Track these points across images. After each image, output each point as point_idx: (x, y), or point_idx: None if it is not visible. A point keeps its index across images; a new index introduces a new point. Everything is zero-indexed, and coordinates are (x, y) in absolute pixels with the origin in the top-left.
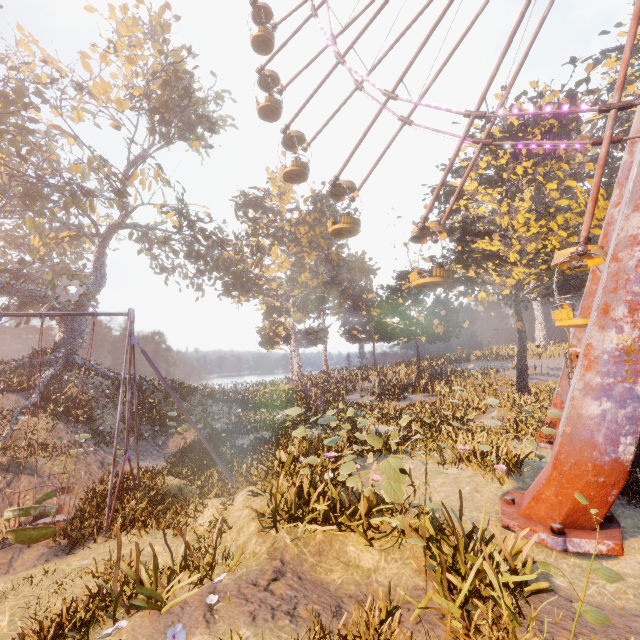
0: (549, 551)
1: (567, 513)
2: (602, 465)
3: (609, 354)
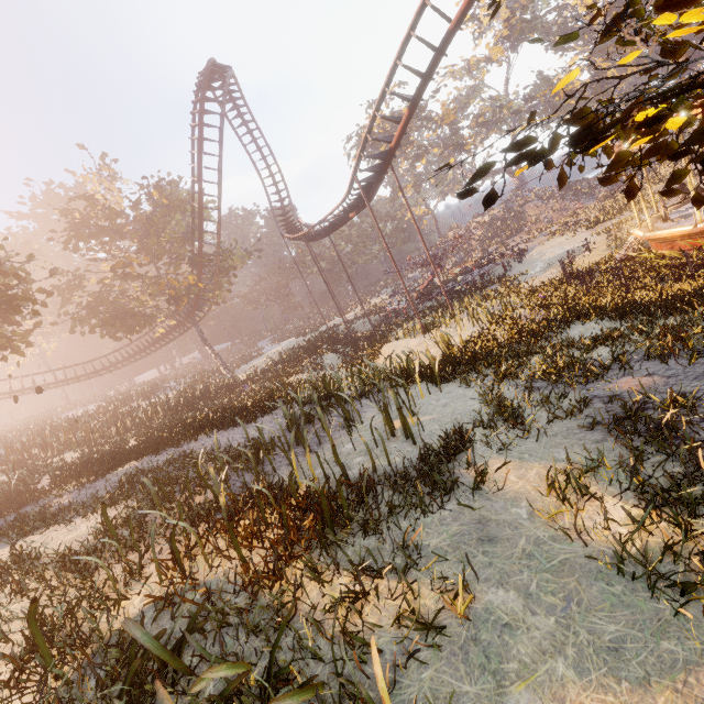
0: None
1: None
2: None
3: None
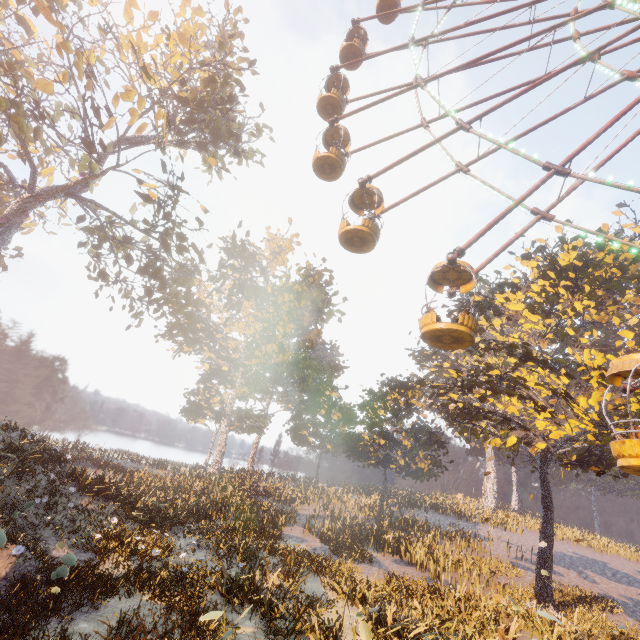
0: None
1: None
2: None
3: None
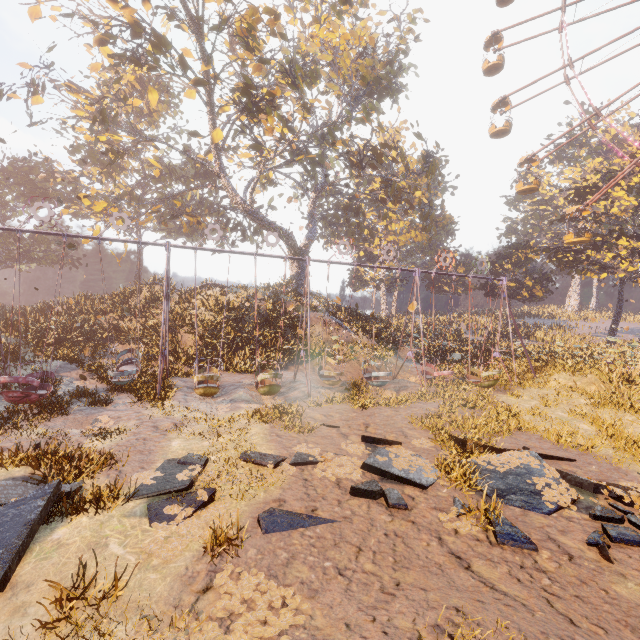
0: None
1: None
2: None
3: None
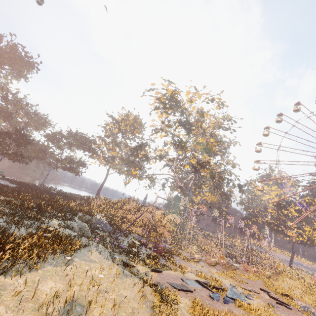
0: None
1: None
2: None
3: None
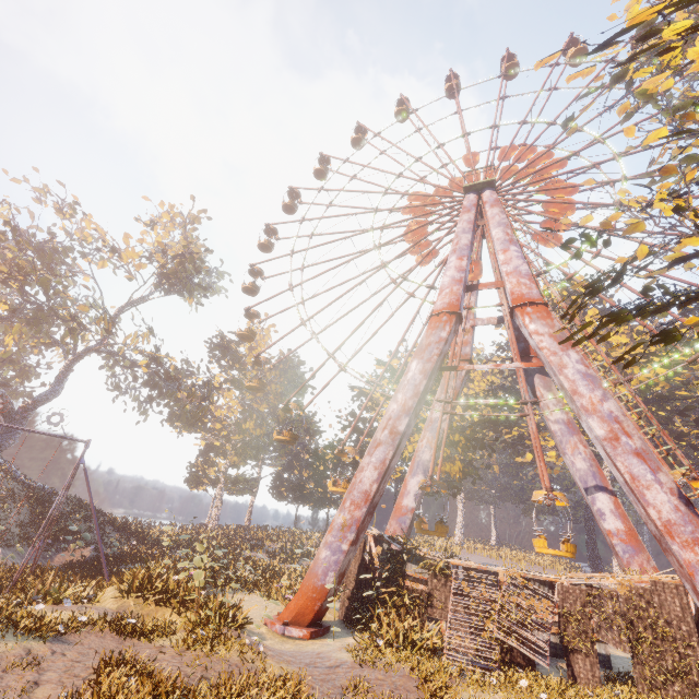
0: (277, 635)
1: (295, 615)
2: (317, 587)
3: (338, 525)
